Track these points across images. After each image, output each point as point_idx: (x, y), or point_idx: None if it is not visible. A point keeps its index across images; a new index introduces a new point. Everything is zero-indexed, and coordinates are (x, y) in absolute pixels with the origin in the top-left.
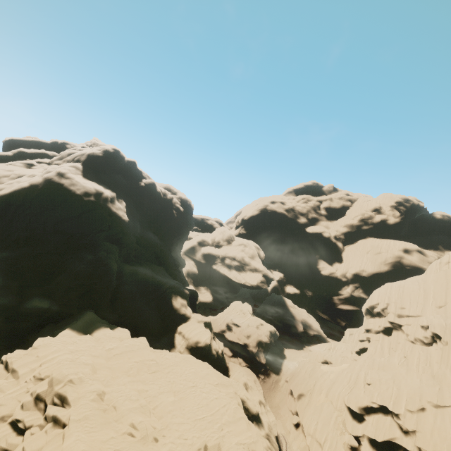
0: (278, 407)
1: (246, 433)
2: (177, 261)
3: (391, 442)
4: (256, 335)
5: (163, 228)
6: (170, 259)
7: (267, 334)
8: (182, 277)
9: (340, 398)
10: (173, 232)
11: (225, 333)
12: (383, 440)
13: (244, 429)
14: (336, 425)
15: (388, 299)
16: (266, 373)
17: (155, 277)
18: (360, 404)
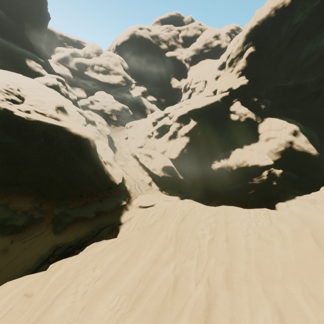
0: (119, 135)
1: (63, 100)
2: (39, 49)
3: (165, 126)
4: (111, 106)
5: (10, 7)
6: (28, 43)
7: (119, 107)
8: (47, 64)
9: (150, 121)
10: (24, 15)
11: (89, 106)
12: (161, 125)
13: (62, 99)
14: (144, 131)
15: (193, 75)
16: (116, 125)
17: (6, 43)
18: (156, 117)
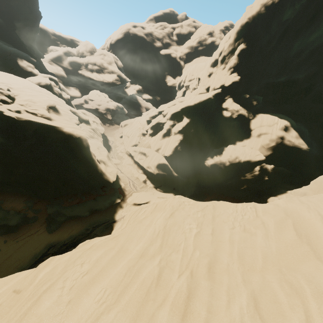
0: (114, 134)
1: (55, 99)
2: (31, 48)
3: (159, 124)
4: (106, 105)
5: None
6: (19, 42)
7: (114, 105)
8: (40, 64)
9: (145, 120)
10: (15, 14)
11: (83, 105)
12: (155, 123)
13: (54, 98)
14: (139, 129)
15: (187, 72)
16: (111, 124)
17: None
18: (150, 115)
